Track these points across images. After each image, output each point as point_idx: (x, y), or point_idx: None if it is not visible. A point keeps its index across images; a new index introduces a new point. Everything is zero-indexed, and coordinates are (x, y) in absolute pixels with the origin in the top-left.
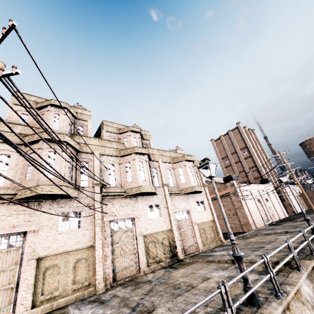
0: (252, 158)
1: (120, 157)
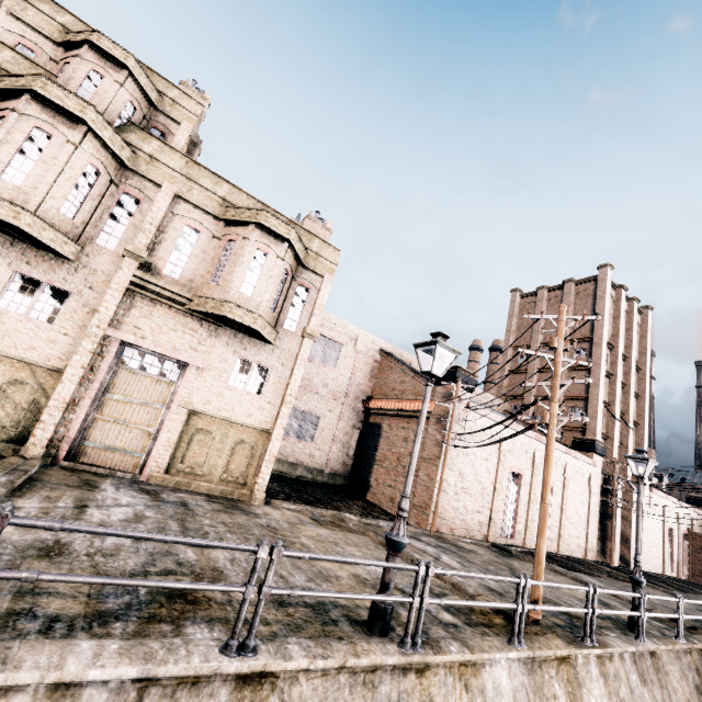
0: (590, 375)
1: (1, 99)
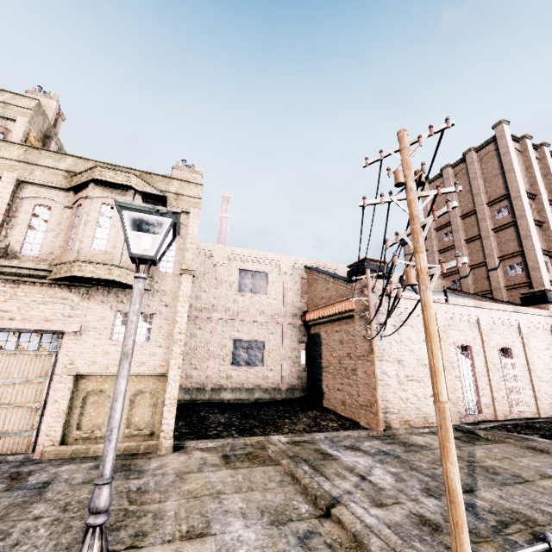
0: (519, 230)
1: None
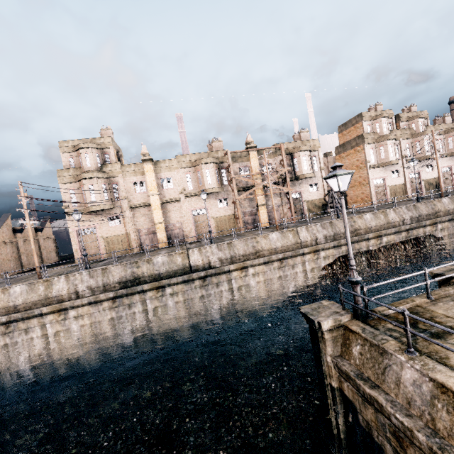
0: None
1: (412, 139)
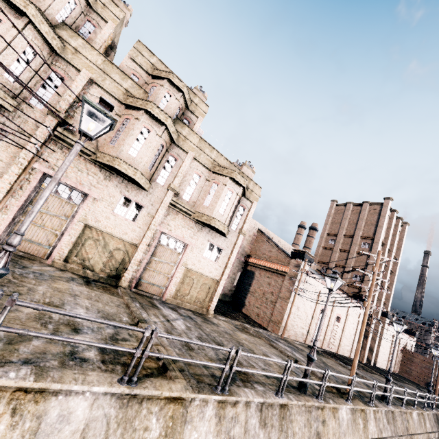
0: (369, 259)
1: (125, 107)
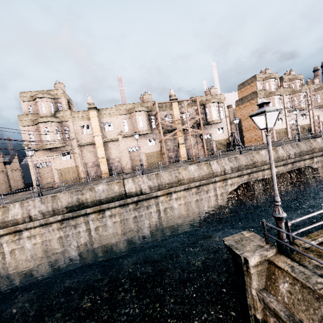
0: None
1: (291, 95)
